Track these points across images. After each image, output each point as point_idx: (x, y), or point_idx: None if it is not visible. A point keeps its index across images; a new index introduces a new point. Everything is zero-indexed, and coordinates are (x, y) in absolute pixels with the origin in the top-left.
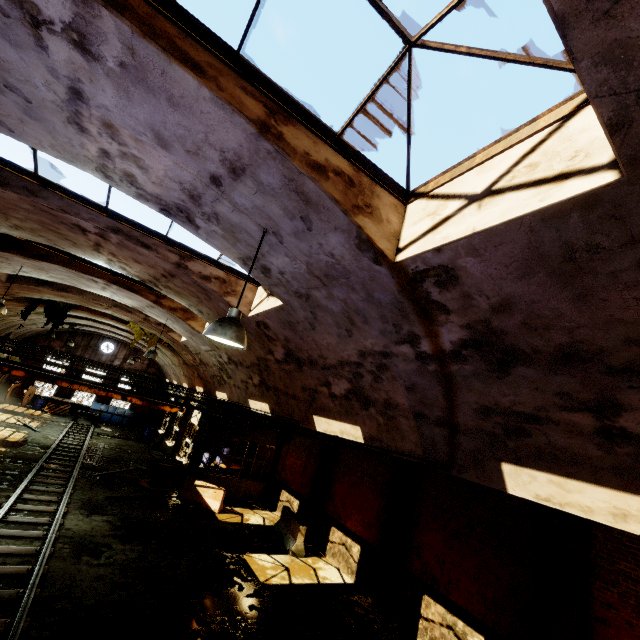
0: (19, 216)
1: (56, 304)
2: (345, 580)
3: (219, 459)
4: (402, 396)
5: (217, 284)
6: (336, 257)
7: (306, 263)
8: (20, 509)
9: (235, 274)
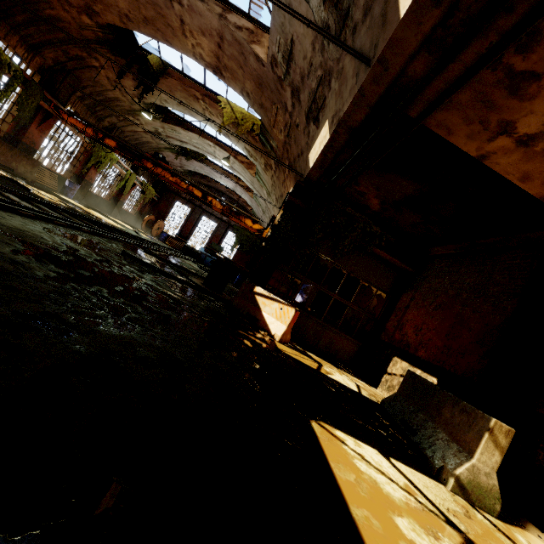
0: None
1: (149, 66)
2: None
3: (299, 297)
4: None
5: None
6: None
7: None
8: None
9: None
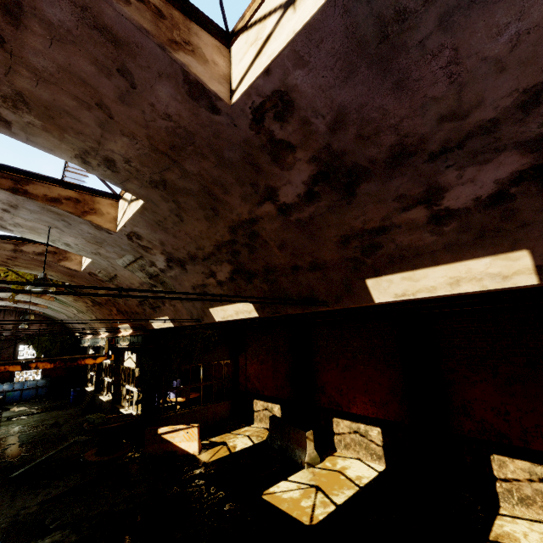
0: None
1: None
2: (376, 469)
3: (171, 394)
4: None
5: (145, 14)
6: None
7: None
8: None
9: (178, 3)
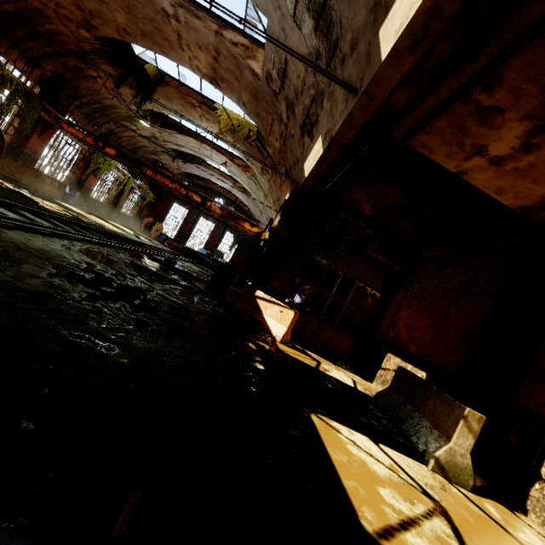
0: None
1: (147, 75)
2: None
3: (298, 297)
4: None
5: None
6: None
7: None
8: None
9: None
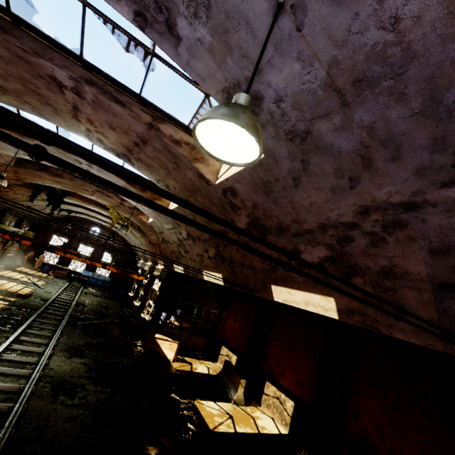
0: (0, 71)
1: (55, 191)
2: (280, 430)
3: (173, 318)
4: (418, 262)
5: (187, 149)
6: (401, 25)
7: (329, 64)
8: (15, 349)
9: None
